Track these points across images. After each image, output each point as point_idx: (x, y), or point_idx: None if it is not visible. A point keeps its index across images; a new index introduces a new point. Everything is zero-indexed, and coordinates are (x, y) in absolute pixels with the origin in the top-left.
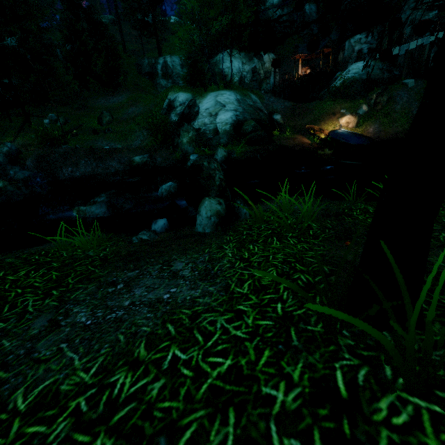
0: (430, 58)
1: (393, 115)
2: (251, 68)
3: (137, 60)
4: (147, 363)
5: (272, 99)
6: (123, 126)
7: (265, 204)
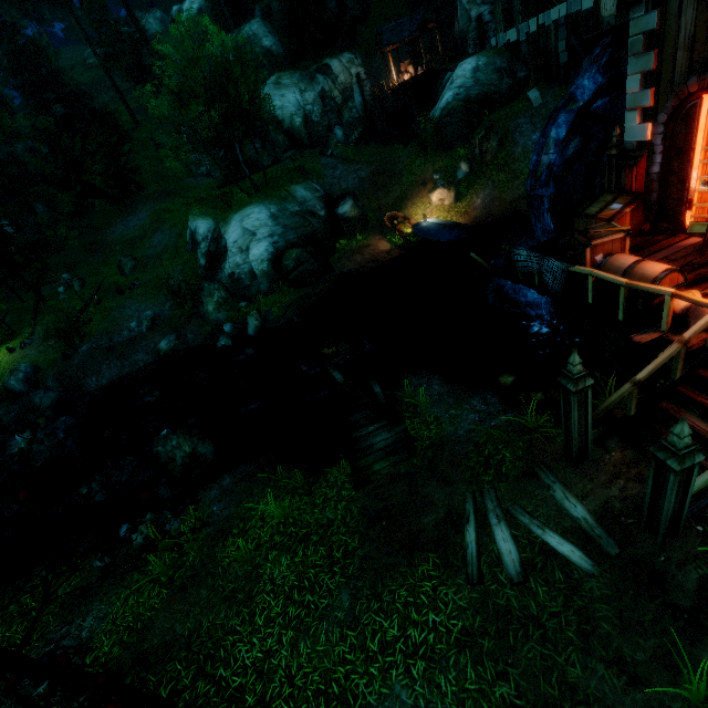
0: (559, 49)
1: (513, 167)
2: (317, 93)
3: (151, 133)
4: None
5: (339, 172)
6: (151, 273)
7: (212, 489)
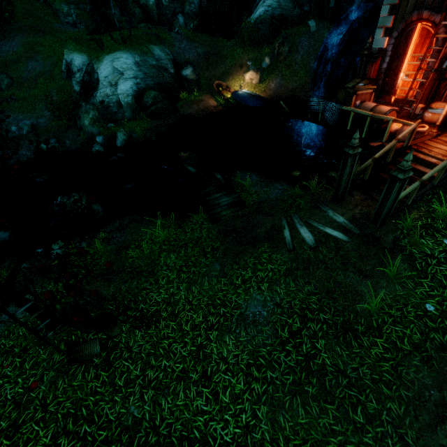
0: None
1: (294, 67)
2: None
3: None
4: None
5: (184, 45)
6: (27, 91)
7: (108, 228)
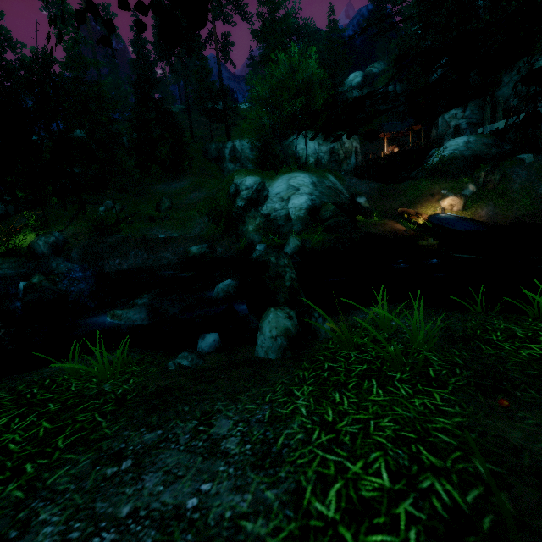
0: None
1: (511, 196)
2: (328, 149)
3: (204, 145)
4: None
5: (355, 181)
6: (183, 213)
7: (353, 315)
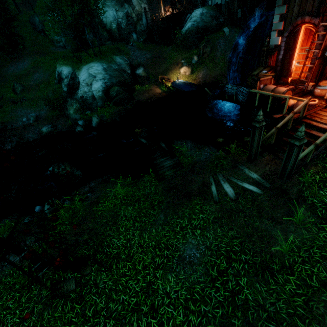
0: (238, 10)
1: (216, 61)
2: (124, 13)
3: (29, 18)
4: (3, 282)
5: (137, 53)
6: (33, 94)
7: (84, 188)
